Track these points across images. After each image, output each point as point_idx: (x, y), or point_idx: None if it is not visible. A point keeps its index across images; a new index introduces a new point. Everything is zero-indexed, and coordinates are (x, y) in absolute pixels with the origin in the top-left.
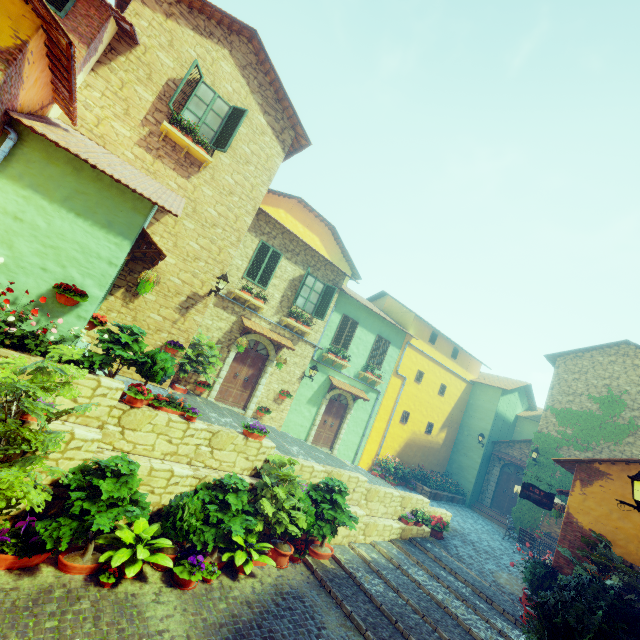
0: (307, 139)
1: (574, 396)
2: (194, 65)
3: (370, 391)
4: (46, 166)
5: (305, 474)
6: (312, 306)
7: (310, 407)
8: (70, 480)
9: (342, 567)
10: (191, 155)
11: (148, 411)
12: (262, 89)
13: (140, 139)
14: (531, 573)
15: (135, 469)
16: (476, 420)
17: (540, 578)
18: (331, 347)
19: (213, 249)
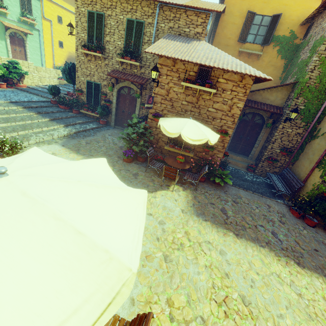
0: None
1: None
2: None
3: (33, 30)
4: None
5: None
6: None
7: (0, 41)
8: None
9: (31, 88)
10: None
11: None
12: None
13: None
14: None
15: None
16: None
17: None
18: None
19: None
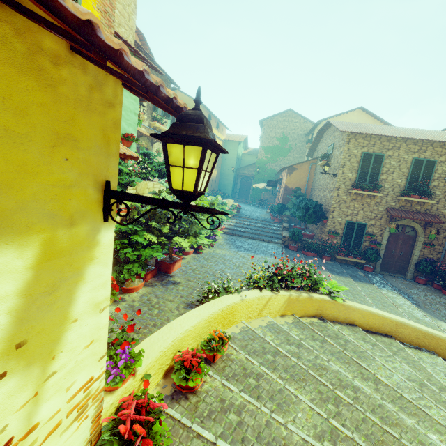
0: None
1: (271, 139)
2: None
3: None
4: None
5: None
6: (161, 110)
7: None
8: None
9: (229, 229)
10: None
11: None
12: None
13: None
14: (277, 208)
15: None
16: (229, 161)
17: (280, 208)
18: None
19: None
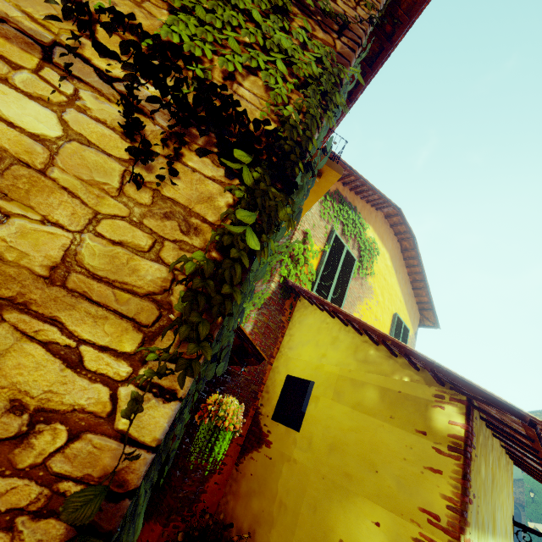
0: None
1: None
2: None
3: None
4: None
5: None
6: None
7: None
8: None
9: None
10: None
11: None
12: None
13: None
14: None
15: None
16: None
17: None
18: None
19: None
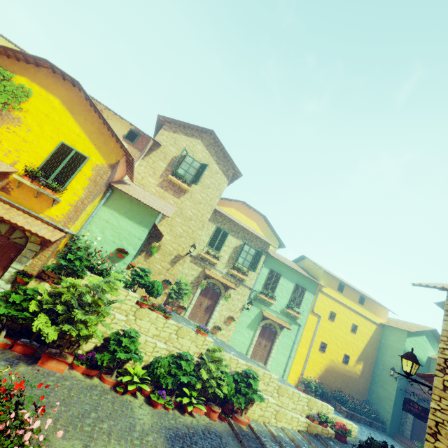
0: (240, 173)
1: None
2: (184, 150)
3: (293, 323)
4: (120, 200)
5: (232, 364)
6: (248, 263)
7: (249, 330)
8: (111, 336)
9: (254, 432)
10: (181, 187)
11: (148, 310)
12: (217, 153)
13: (159, 183)
14: None
15: (138, 336)
16: (388, 357)
17: None
18: (262, 290)
19: (189, 231)
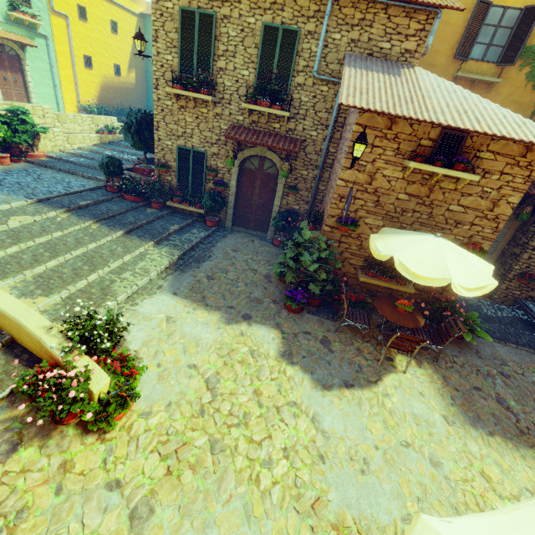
0: None
1: None
2: None
3: (35, 37)
4: None
5: None
6: None
7: None
8: None
9: (55, 159)
10: None
11: None
12: None
13: None
14: None
15: None
16: None
17: None
18: None
19: None
